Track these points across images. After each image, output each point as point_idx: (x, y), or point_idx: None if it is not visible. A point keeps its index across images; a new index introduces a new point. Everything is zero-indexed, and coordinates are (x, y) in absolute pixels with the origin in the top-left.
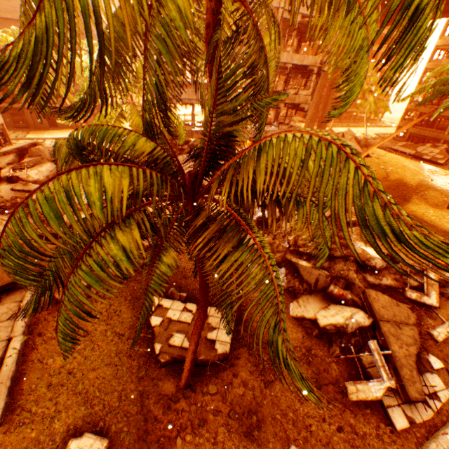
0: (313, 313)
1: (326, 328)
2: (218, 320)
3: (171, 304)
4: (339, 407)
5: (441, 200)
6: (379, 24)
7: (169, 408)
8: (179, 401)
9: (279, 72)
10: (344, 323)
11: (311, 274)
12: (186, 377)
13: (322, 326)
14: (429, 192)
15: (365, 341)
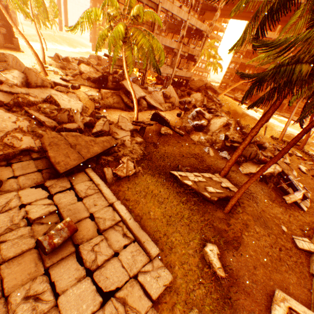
0: (254, 170)
1: (265, 175)
2: (218, 179)
3: (185, 174)
4: (284, 208)
5: (252, 122)
6: (220, 15)
7: (228, 224)
8: (230, 219)
9: (174, 32)
10: (274, 171)
11: (247, 151)
12: (232, 205)
13: (264, 174)
14: (247, 117)
15: (278, 179)
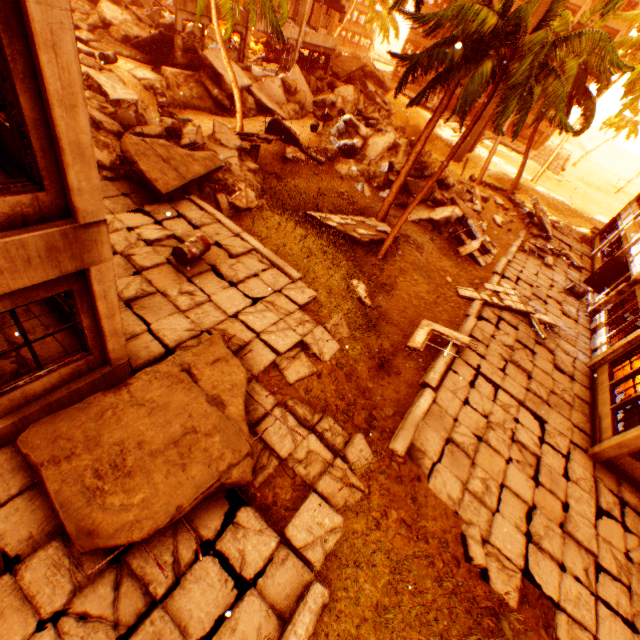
0: (426, 216)
1: (439, 222)
2: (373, 223)
3: (328, 216)
4: (456, 262)
5: (446, 152)
6: None
7: (381, 270)
8: (385, 266)
9: None
10: (451, 215)
11: (419, 188)
12: (387, 248)
13: (438, 220)
14: (437, 143)
15: (457, 230)
